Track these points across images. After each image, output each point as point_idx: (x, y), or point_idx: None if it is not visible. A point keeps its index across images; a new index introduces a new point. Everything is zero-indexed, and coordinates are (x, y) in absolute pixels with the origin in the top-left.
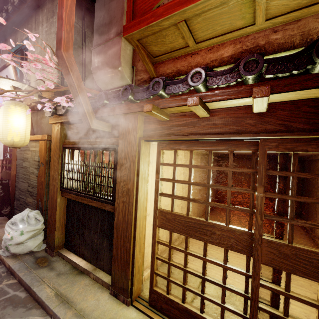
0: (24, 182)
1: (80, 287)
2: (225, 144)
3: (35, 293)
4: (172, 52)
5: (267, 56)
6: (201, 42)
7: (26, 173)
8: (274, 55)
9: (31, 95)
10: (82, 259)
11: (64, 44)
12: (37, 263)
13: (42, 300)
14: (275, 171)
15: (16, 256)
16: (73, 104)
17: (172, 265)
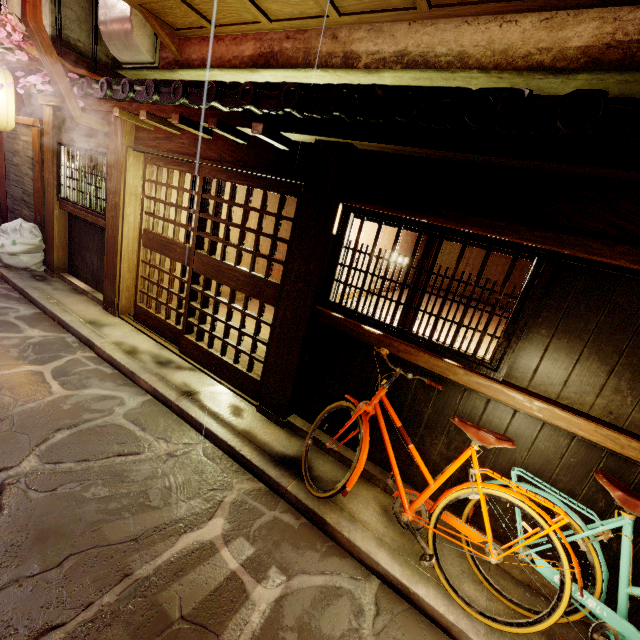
0: (18, 186)
1: (75, 300)
2: (188, 166)
3: (28, 293)
4: (193, 29)
5: (278, 69)
6: (220, 27)
7: (19, 174)
8: (284, 70)
9: (11, 52)
10: (85, 284)
11: (29, 10)
12: (34, 278)
13: (34, 298)
14: (206, 195)
15: (10, 269)
16: (52, 88)
17: (150, 281)
